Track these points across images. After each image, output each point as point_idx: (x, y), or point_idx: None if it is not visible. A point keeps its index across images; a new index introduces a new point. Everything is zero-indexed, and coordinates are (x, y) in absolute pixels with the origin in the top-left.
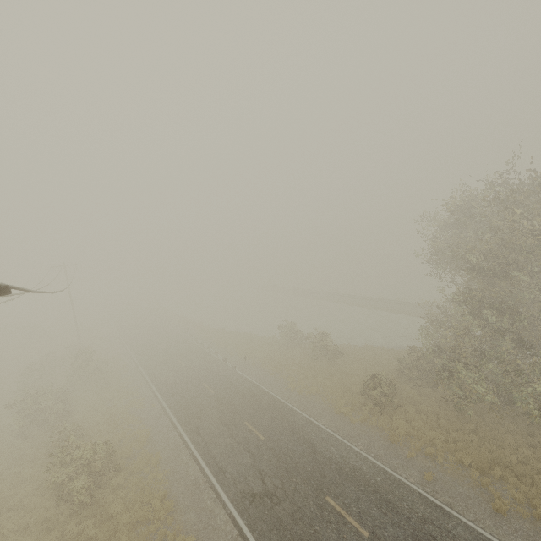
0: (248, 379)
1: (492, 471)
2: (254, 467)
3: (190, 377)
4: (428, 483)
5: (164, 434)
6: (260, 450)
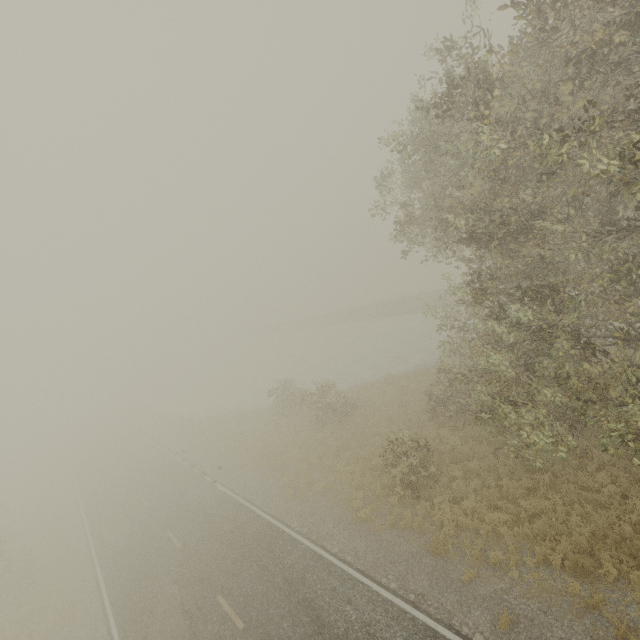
0: (232, 498)
1: (600, 570)
2: None
3: (152, 525)
4: (506, 636)
5: None
6: None
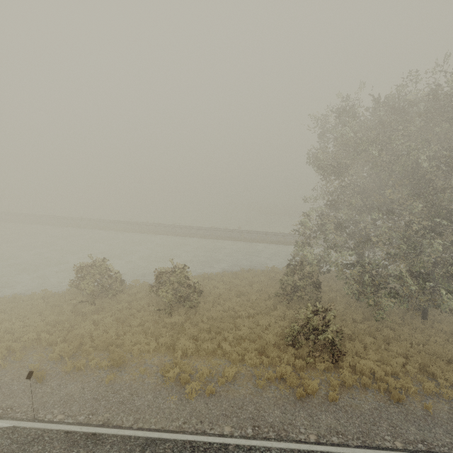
0: (50, 432)
1: None
2: None
3: None
4: None
5: None
6: None
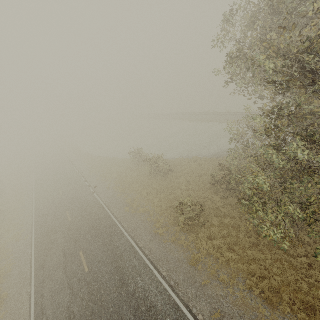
0: (100, 203)
1: (280, 306)
2: (68, 309)
3: (60, 206)
4: None
5: (21, 269)
6: (80, 287)
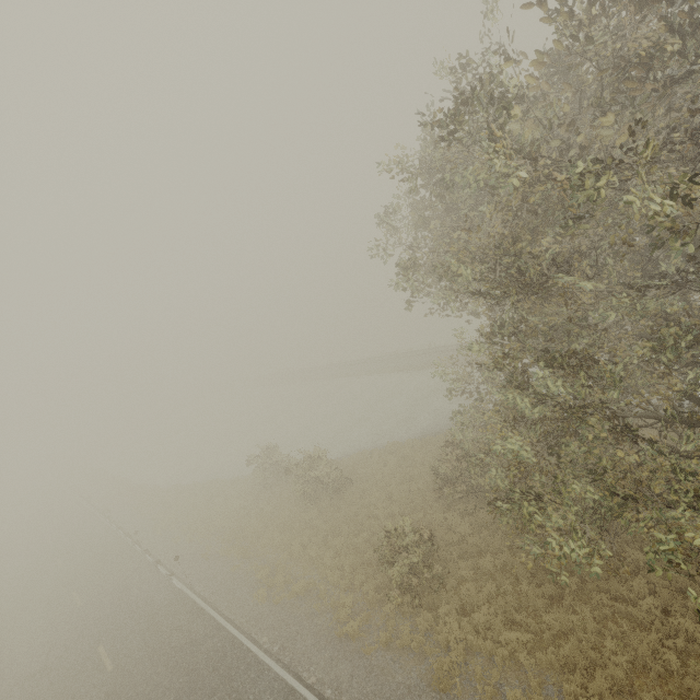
0: (189, 598)
1: None
2: None
3: (80, 636)
4: None
5: None
6: None
